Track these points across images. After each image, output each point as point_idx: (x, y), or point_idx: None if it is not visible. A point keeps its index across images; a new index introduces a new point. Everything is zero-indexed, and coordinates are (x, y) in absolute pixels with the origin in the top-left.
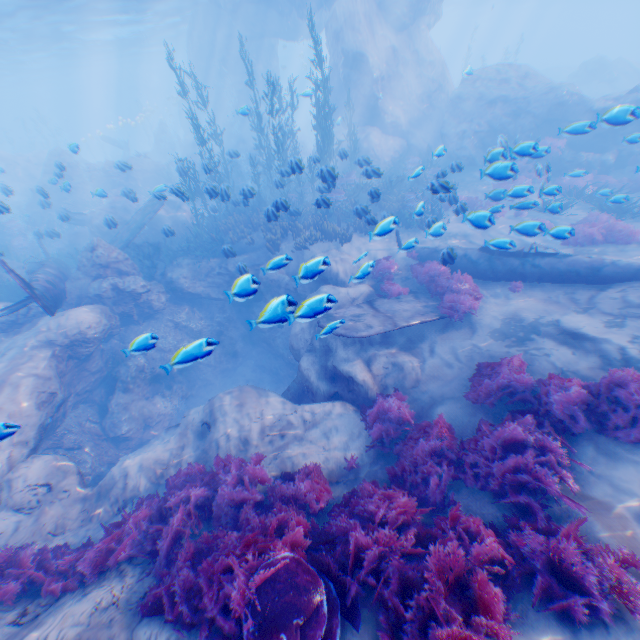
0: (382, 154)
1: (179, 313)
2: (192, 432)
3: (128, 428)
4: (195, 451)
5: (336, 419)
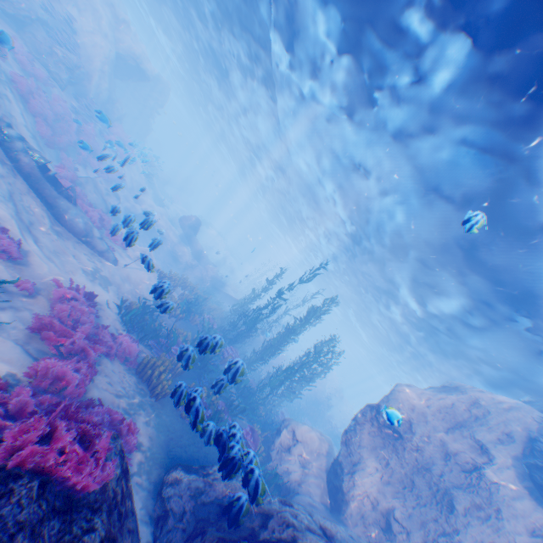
0: (284, 448)
1: None
2: None
3: None
4: None
5: None
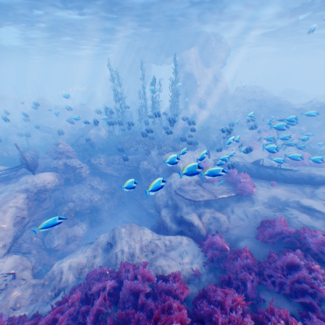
0: (198, 116)
1: (94, 181)
2: (100, 247)
3: (58, 243)
4: (102, 259)
5: (184, 245)
